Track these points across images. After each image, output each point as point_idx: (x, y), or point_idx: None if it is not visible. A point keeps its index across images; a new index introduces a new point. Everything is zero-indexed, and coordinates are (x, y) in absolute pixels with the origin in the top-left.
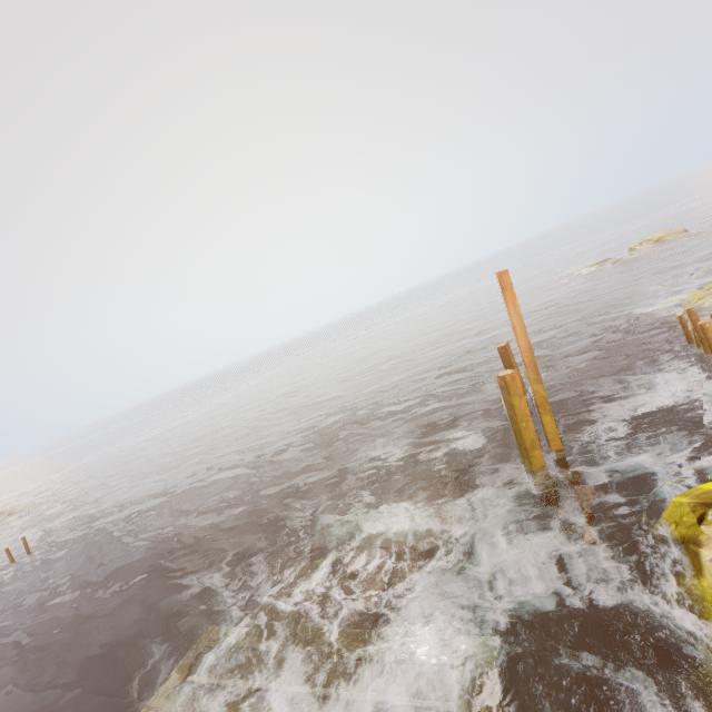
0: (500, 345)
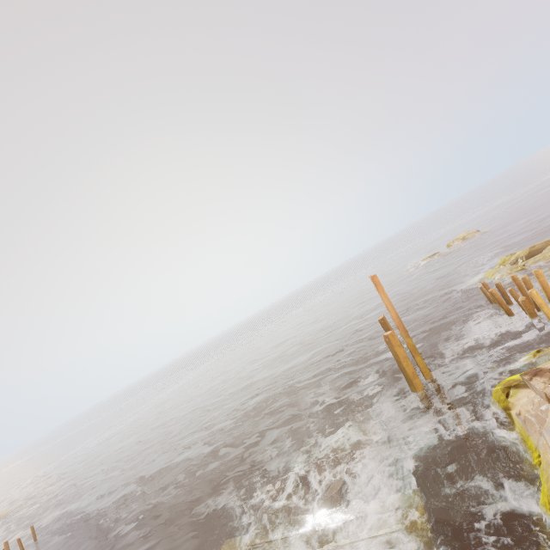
0: (379, 318)
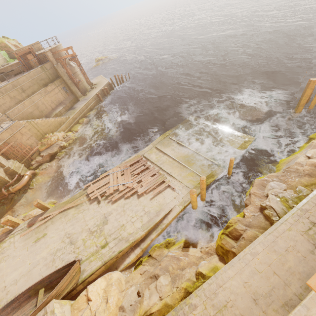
0: None
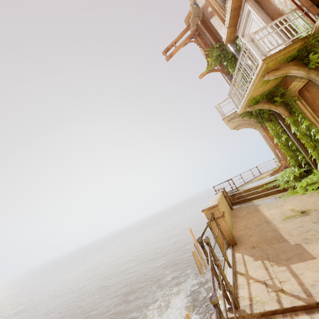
0: (194, 243)
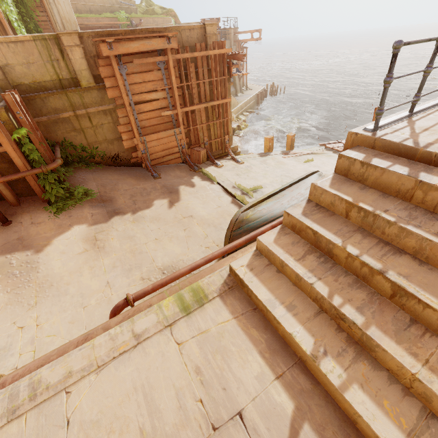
0: None
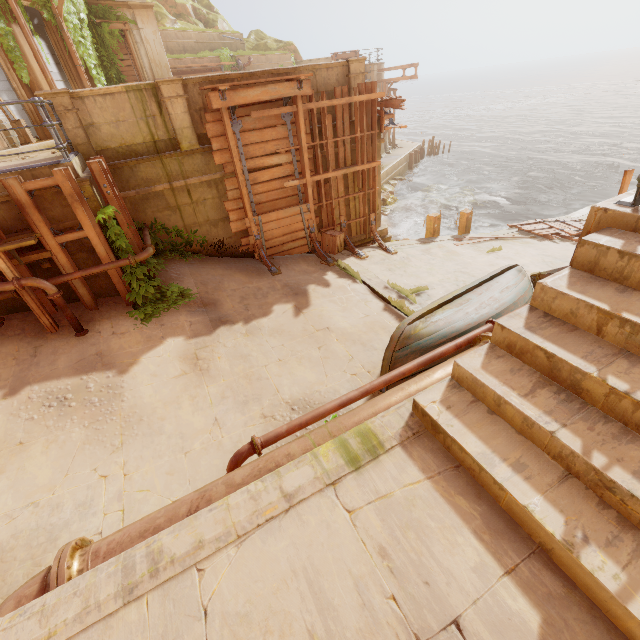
0: None
